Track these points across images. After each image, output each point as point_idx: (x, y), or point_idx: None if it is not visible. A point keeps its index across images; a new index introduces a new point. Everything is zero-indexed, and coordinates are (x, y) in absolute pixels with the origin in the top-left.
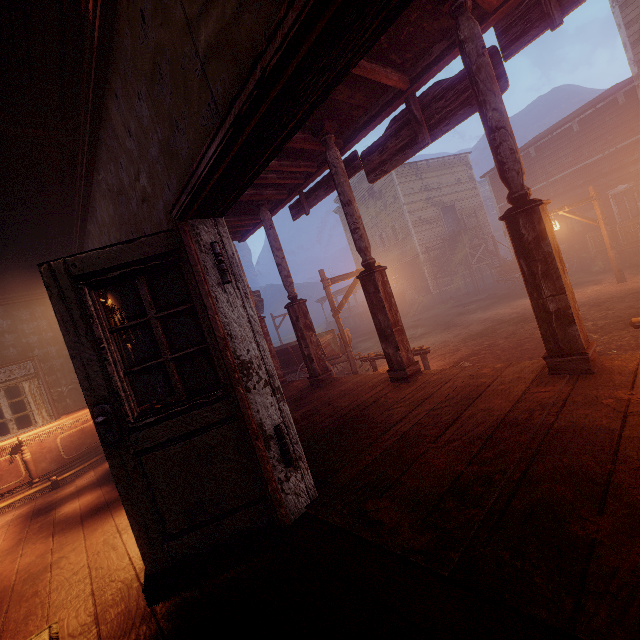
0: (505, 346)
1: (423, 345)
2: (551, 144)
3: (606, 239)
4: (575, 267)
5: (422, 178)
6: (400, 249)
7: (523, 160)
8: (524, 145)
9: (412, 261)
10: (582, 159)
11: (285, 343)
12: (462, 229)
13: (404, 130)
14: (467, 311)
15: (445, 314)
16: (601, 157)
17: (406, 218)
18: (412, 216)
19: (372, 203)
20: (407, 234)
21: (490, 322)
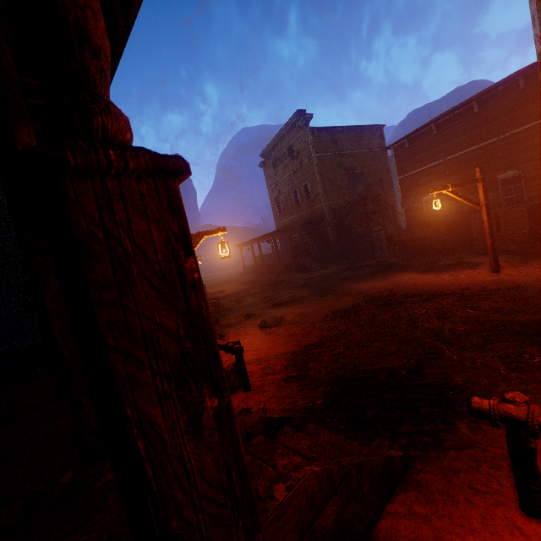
0: (353, 340)
1: (239, 341)
2: (452, 122)
3: (486, 225)
4: (459, 245)
5: (337, 143)
6: (310, 207)
7: (425, 136)
8: (429, 121)
9: (319, 220)
10: (478, 141)
11: (206, 280)
12: (367, 195)
13: (101, 1)
14: (352, 277)
15: (334, 276)
16: (496, 141)
17: (317, 179)
18: (323, 178)
19: (291, 161)
20: (317, 194)
21: (361, 297)
